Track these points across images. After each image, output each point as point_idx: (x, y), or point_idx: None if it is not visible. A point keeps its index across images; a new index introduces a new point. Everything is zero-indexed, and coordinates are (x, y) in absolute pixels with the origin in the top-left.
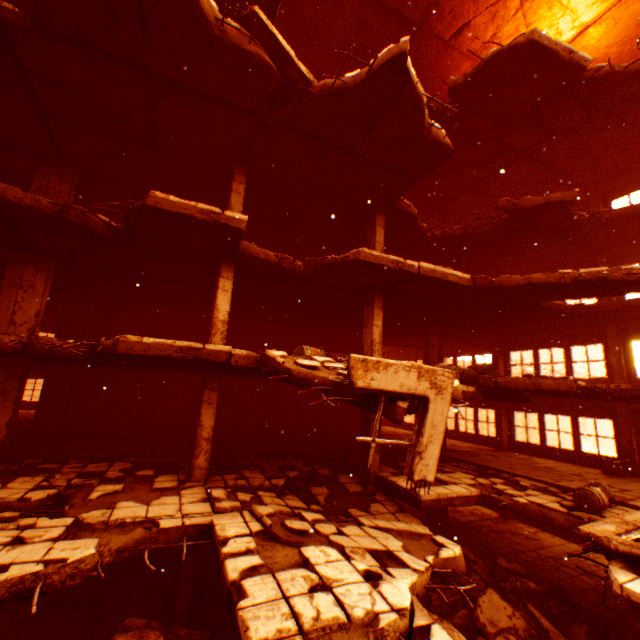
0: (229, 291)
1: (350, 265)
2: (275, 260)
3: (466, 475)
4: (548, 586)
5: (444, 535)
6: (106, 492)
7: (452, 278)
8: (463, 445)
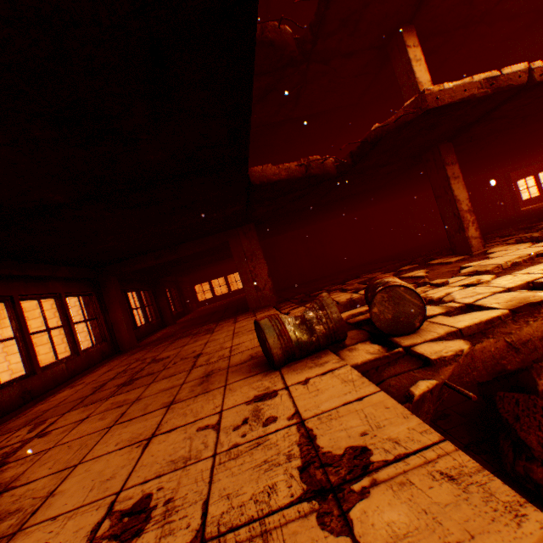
0: (421, 60)
1: None
2: None
3: None
4: None
5: None
6: (423, 272)
7: None
8: None
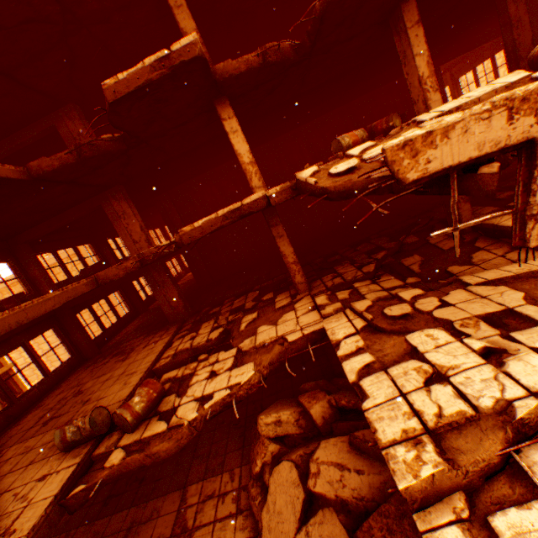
0: (238, 131)
1: None
2: (258, 62)
3: None
4: None
5: None
6: (248, 322)
7: None
8: None
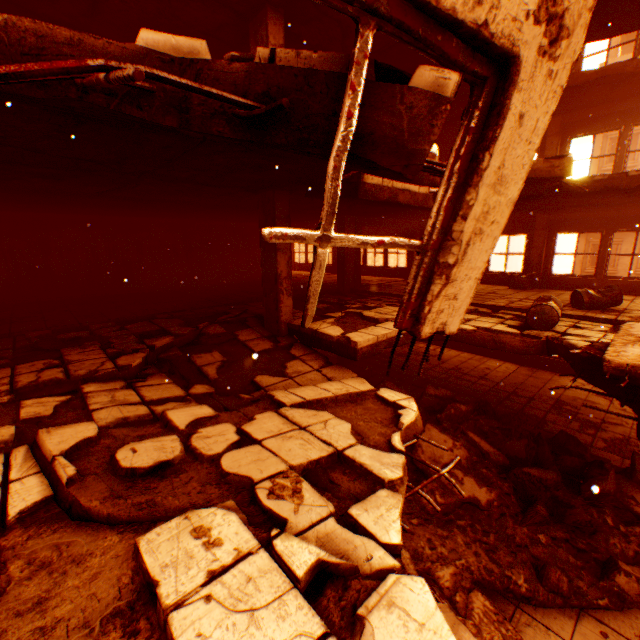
0: None
1: None
2: None
3: (395, 309)
4: (474, 404)
5: (358, 369)
6: None
7: None
8: (374, 279)
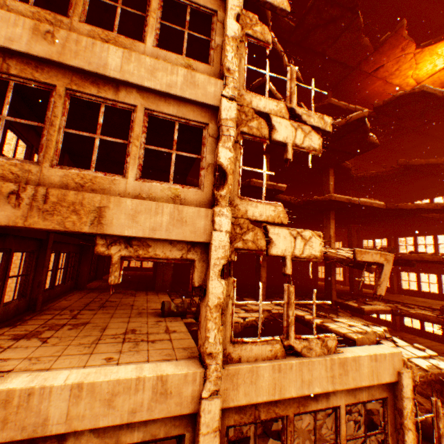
0: None
1: (325, 201)
2: (288, 200)
3: (380, 302)
4: None
5: None
6: None
7: (375, 205)
8: (369, 291)
